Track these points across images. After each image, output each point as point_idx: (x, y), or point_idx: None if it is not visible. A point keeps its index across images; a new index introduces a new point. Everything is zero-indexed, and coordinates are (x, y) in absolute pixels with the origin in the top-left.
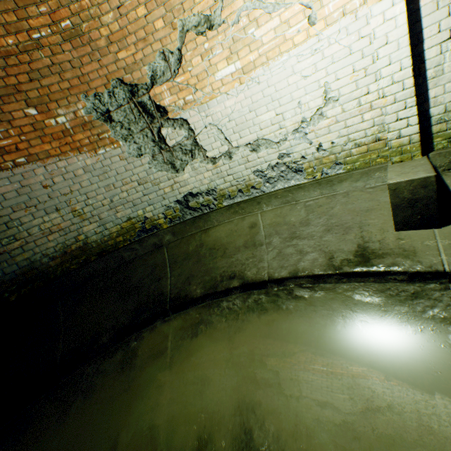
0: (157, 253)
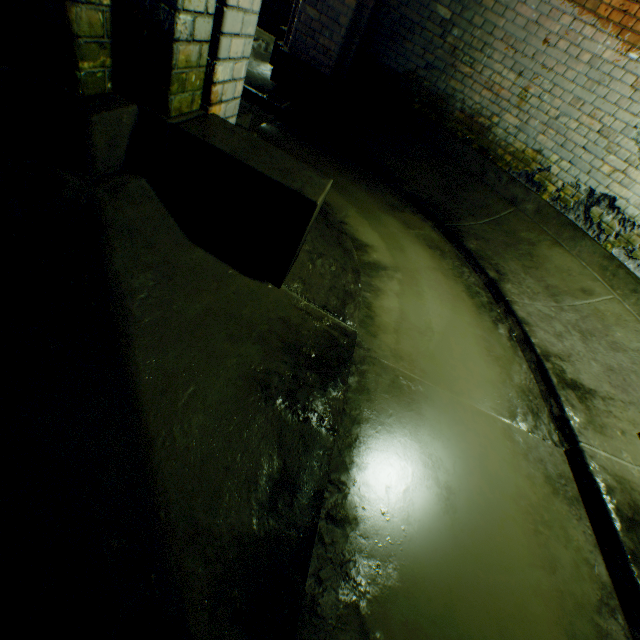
0: (503, 204)
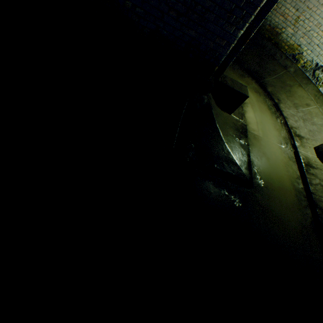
0: (281, 69)
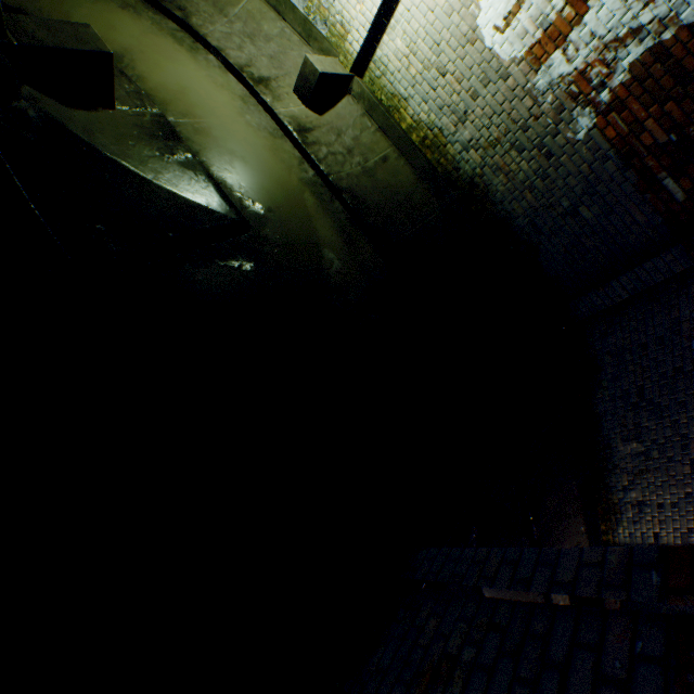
0: None
